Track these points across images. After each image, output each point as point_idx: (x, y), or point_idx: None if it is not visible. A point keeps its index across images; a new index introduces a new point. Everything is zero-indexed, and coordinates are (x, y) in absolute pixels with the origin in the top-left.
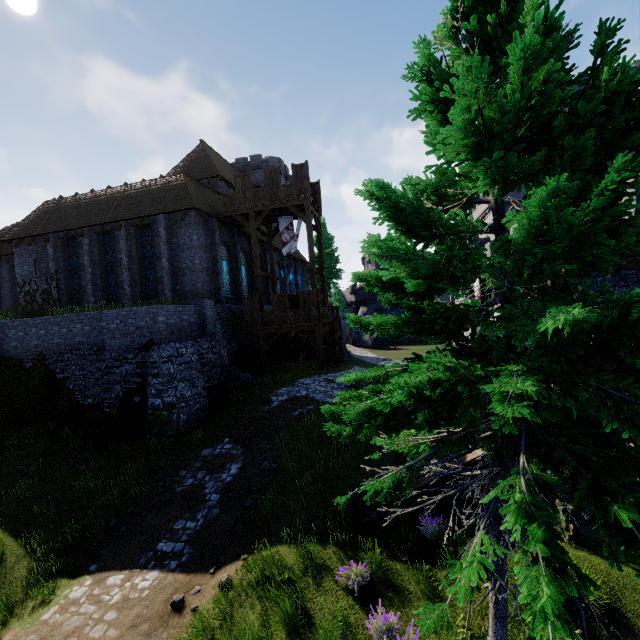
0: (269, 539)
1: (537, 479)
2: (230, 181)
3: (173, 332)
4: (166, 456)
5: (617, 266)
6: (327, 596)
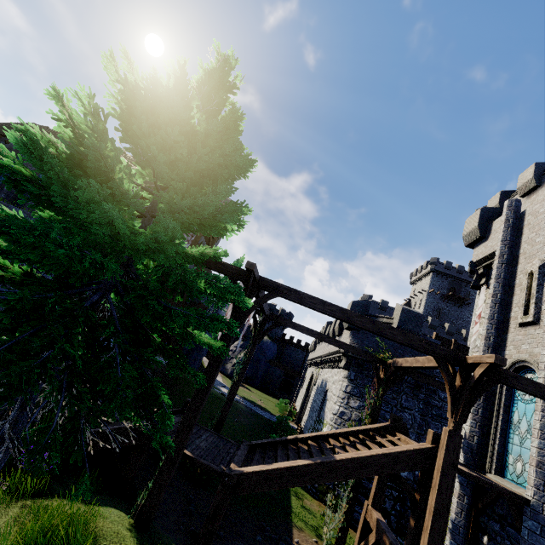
0: None
1: None
2: None
3: None
4: None
5: (355, 351)
6: None
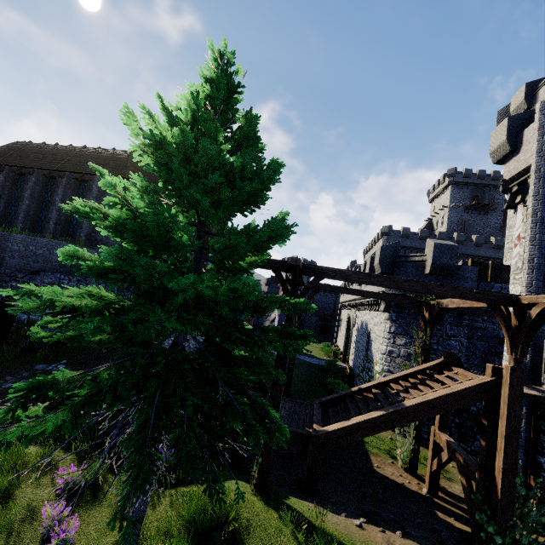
0: (30, 439)
1: (98, 377)
2: None
3: (65, 266)
4: (6, 362)
5: (397, 299)
6: (36, 489)
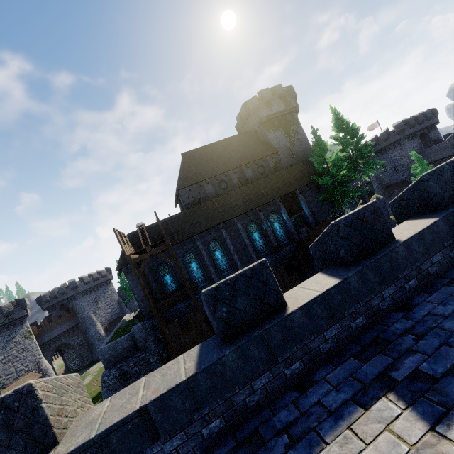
0: None
1: None
2: (192, 182)
3: (111, 360)
4: None
5: None
6: None
